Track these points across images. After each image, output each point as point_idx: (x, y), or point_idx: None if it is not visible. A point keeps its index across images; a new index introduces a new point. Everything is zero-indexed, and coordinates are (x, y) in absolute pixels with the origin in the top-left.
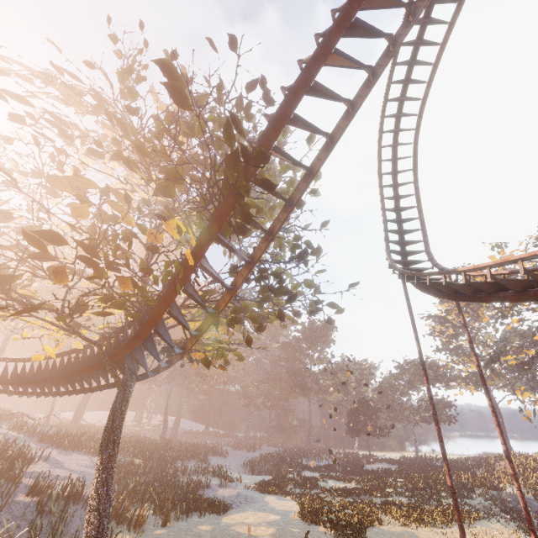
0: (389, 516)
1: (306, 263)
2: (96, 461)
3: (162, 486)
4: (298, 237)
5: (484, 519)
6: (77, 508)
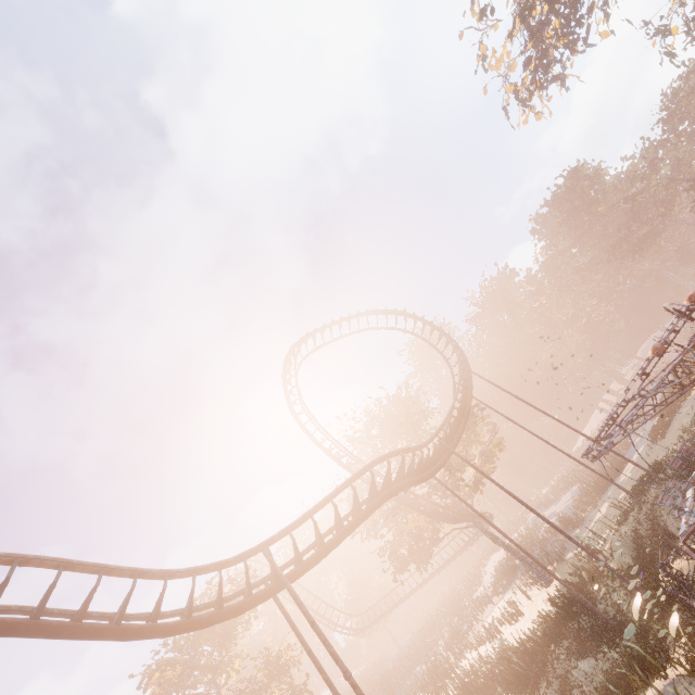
0: None
1: None
2: (574, 490)
3: (596, 480)
4: None
5: None
6: (557, 535)
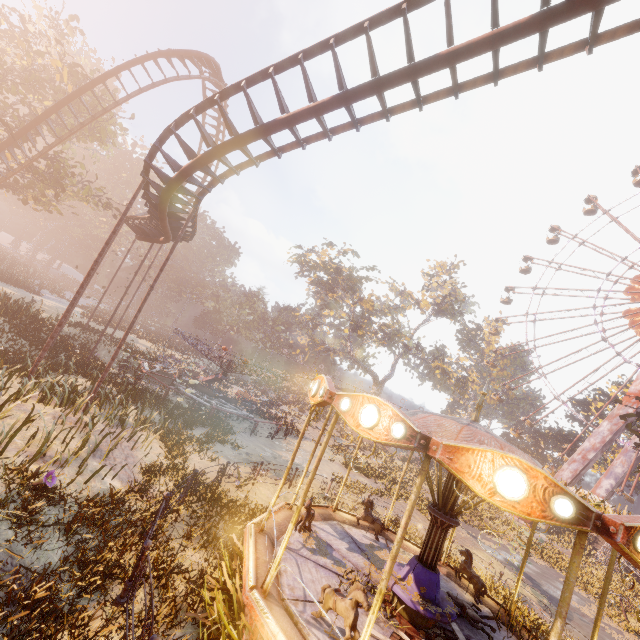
0: (137, 335)
1: (62, 178)
2: None
3: None
4: (59, 166)
5: (189, 356)
6: None
